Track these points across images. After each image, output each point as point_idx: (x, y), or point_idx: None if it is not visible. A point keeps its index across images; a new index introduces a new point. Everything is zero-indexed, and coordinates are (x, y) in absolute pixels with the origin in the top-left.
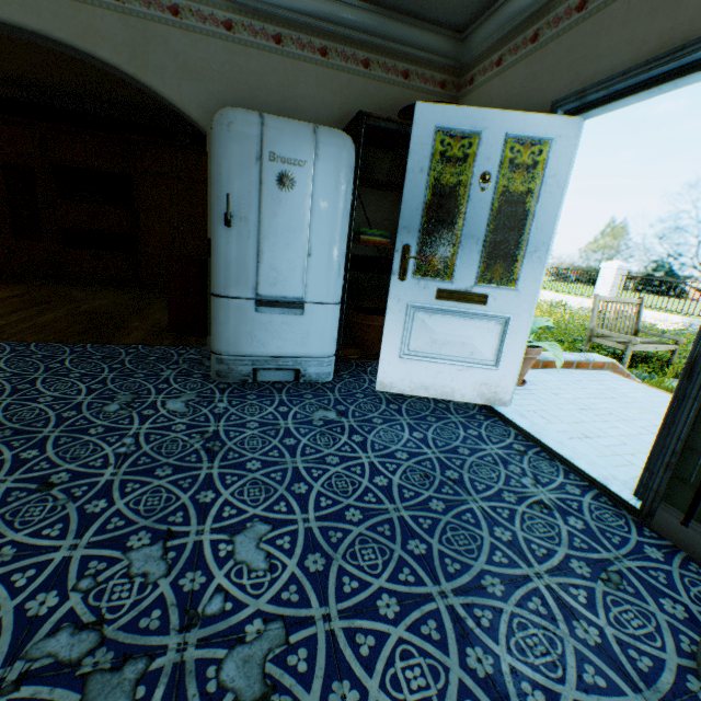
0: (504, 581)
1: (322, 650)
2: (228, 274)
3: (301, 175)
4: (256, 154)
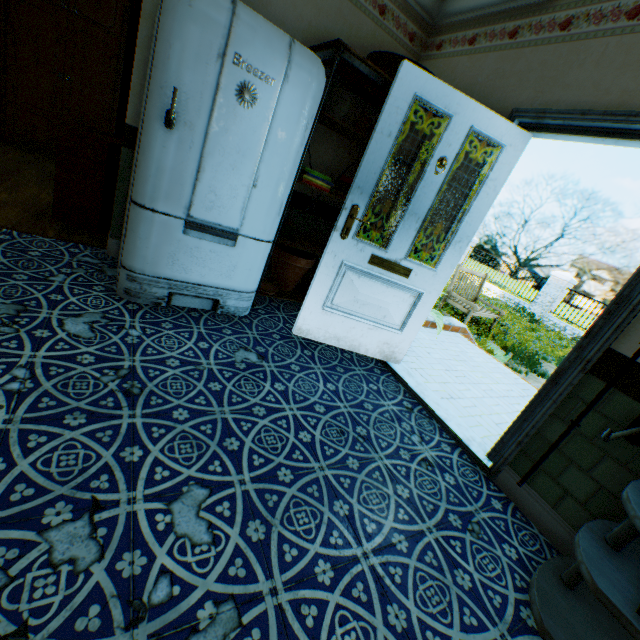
0: (408, 537)
1: (274, 627)
2: (158, 184)
3: (265, 94)
4: (219, 49)
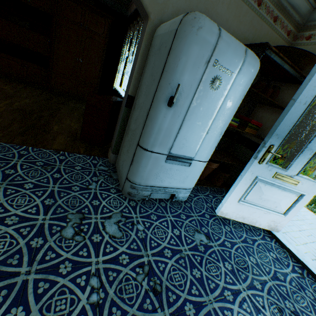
0: None
1: None
2: (157, 137)
3: (226, 81)
4: (206, 58)
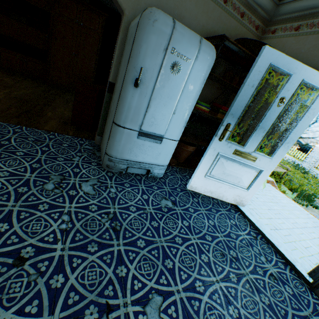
0: None
1: None
2: (127, 114)
3: (185, 67)
4: (164, 46)
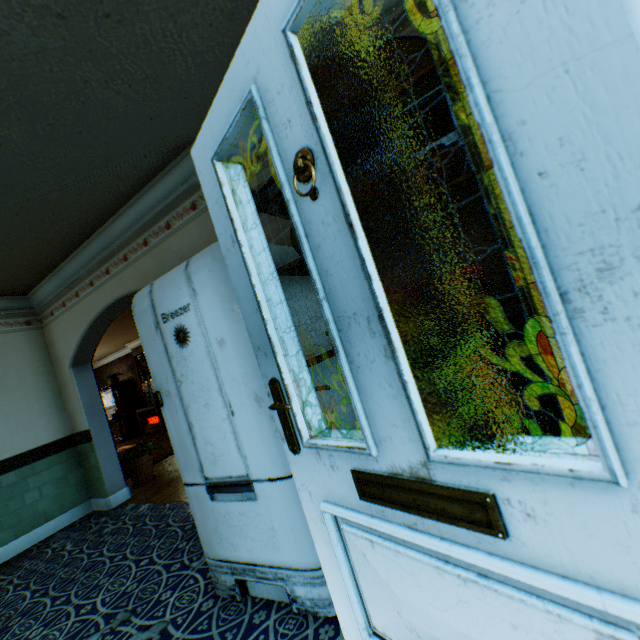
0: None
1: None
2: (178, 457)
3: (191, 321)
4: (155, 323)
